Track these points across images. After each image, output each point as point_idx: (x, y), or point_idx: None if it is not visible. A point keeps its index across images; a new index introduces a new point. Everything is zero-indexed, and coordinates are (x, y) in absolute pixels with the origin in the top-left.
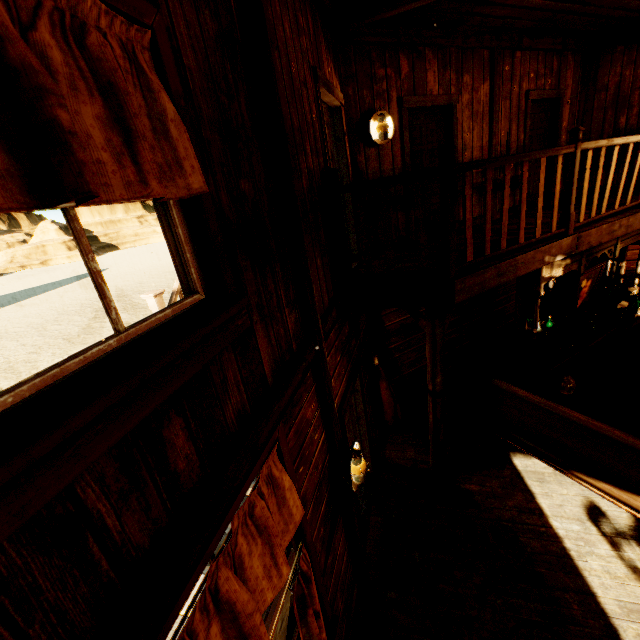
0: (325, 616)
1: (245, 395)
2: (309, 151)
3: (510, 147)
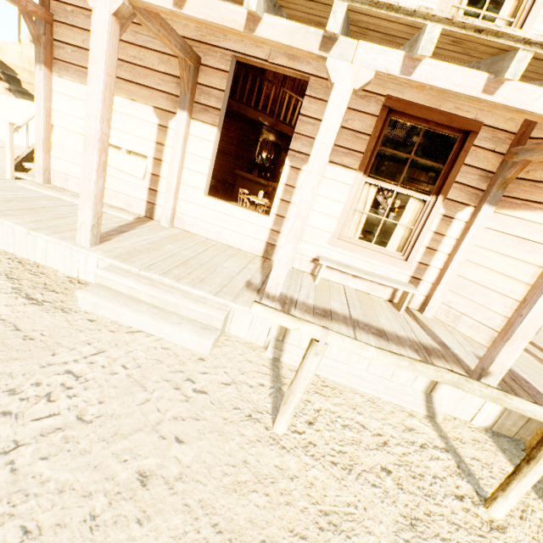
0: None
1: None
2: None
3: (289, 103)
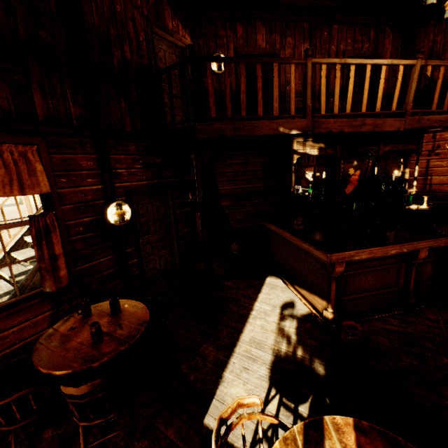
0: (69, 271)
1: (14, 109)
2: (128, 50)
3: (329, 87)
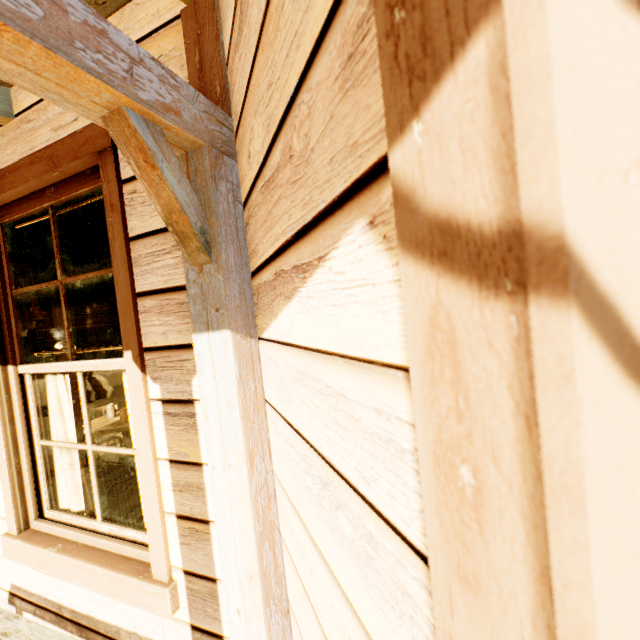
0: None
1: None
2: None
3: None
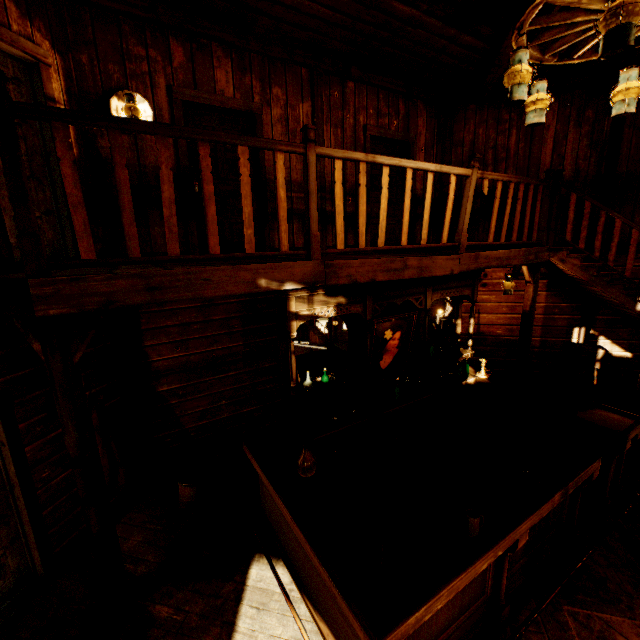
0: None
1: None
2: None
3: (346, 179)
